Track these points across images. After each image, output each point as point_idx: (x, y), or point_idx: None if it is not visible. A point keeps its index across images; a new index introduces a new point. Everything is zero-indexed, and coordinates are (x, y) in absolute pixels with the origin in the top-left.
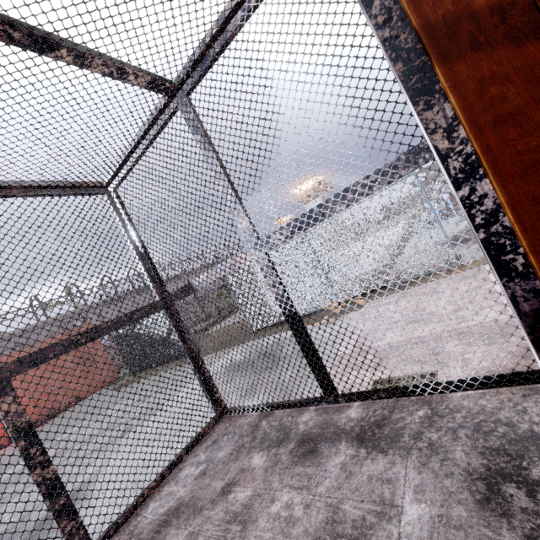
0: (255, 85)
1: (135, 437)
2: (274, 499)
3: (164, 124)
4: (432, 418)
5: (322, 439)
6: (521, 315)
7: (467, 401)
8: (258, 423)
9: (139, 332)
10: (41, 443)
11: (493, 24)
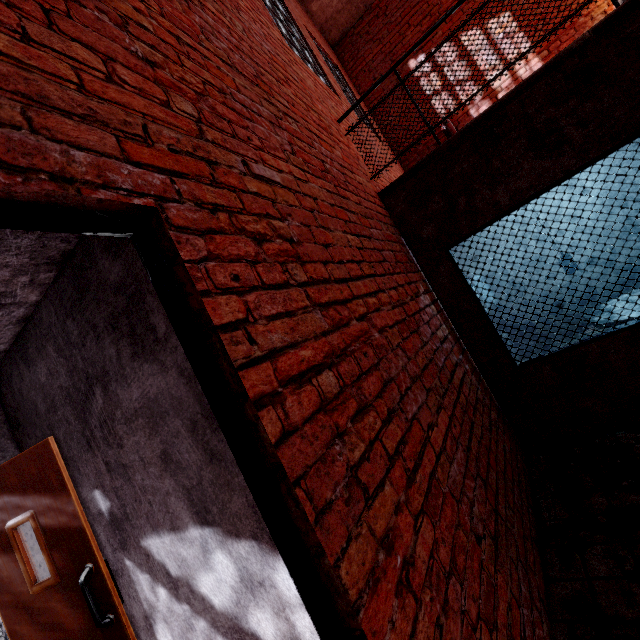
0: None
1: None
2: None
3: None
4: None
5: None
6: None
7: None
8: None
9: None
10: None
11: None
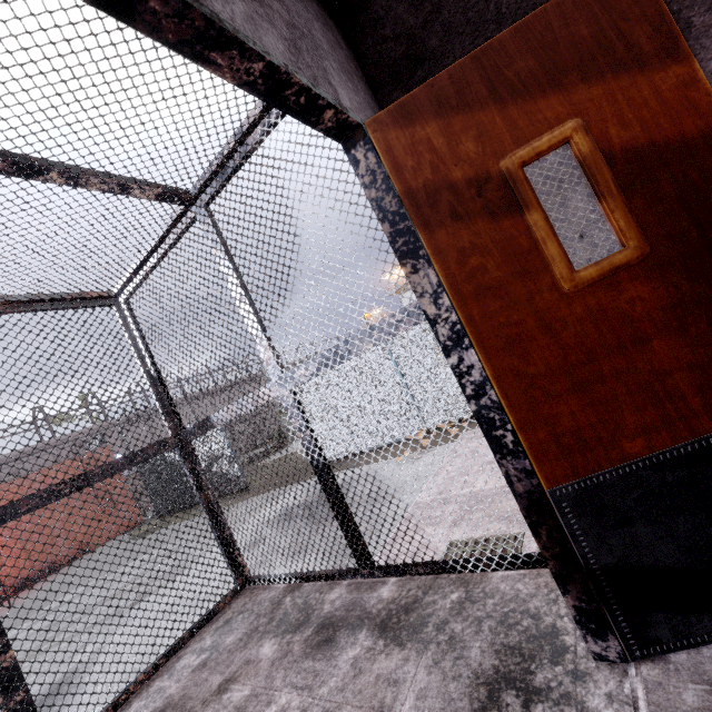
0: (276, 204)
1: (149, 607)
2: (271, 702)
3: (182, 233)
4: (463, 604)
5: (344, 624)
6: (516, 496)
7: (505, 583)
8: (281, 600)
9: (172, 461)
10: (0, 622)
11: (470, 196)
